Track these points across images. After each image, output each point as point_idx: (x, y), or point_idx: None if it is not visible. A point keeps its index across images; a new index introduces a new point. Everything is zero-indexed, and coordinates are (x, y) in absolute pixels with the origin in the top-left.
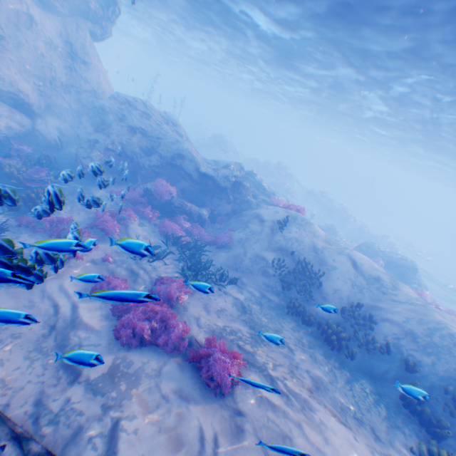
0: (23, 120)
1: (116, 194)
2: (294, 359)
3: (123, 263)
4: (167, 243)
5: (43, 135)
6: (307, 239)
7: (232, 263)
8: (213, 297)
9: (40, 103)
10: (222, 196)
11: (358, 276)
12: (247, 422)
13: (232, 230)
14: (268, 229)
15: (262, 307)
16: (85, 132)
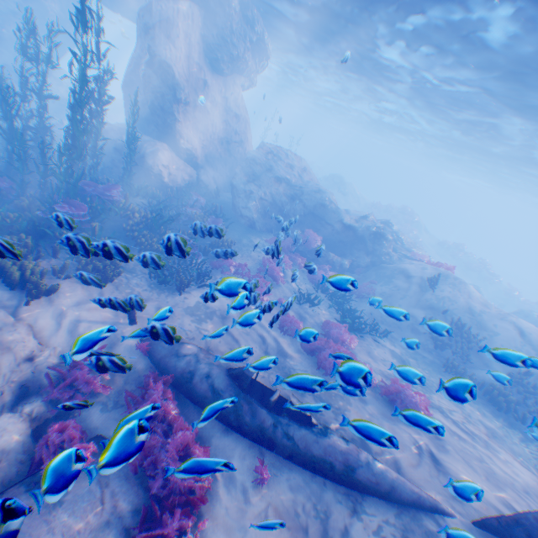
0: (191, 172)
1: (269, 241)
2: (466, 410)
3: (291, 307)
4: (318, 291)
5: (205, 185)
6: (461, 300)
7: (378, 317)
8: (371, 346)
9: (201, 156)
10: (363, 248)
11: (523, 344)
12: (446, 443)
13: (374, 283)
14: (415, 286)
15: (418, 362)
16: (240, 183)
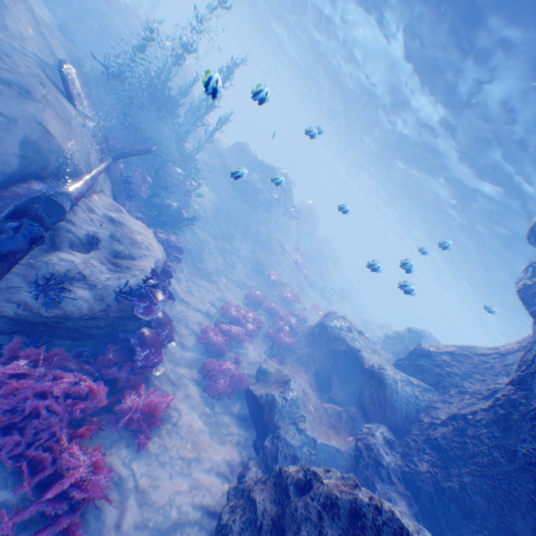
0: None
1: None
2: None
3: None
4: None
5: None
6: None
7: None
8: None
9: None
10: None
11: None
12: None
13: None
14: None
15: None
16: None
